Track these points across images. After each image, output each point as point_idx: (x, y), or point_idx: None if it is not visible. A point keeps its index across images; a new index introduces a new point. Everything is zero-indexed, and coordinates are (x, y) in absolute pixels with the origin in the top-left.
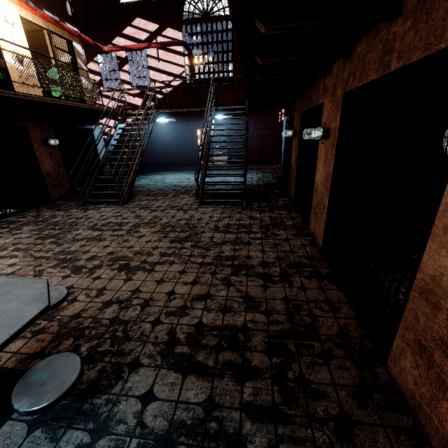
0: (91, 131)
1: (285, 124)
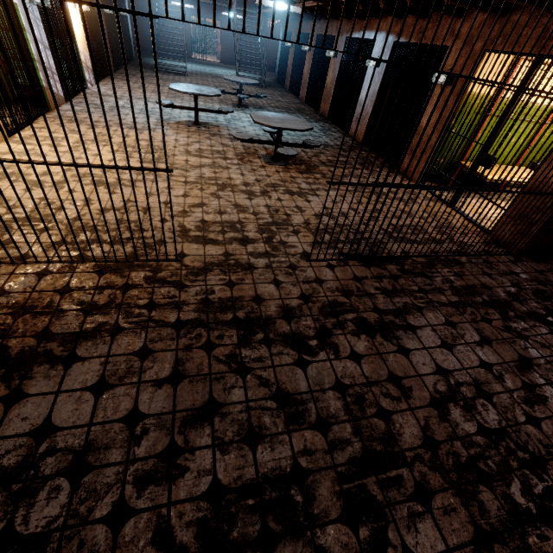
0: (123, 2)
1: (282, 35)
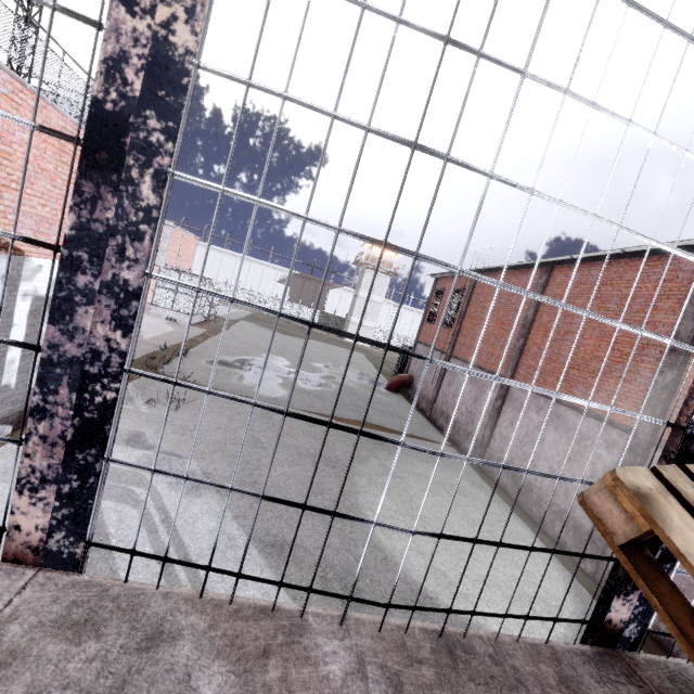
0: None
1: None
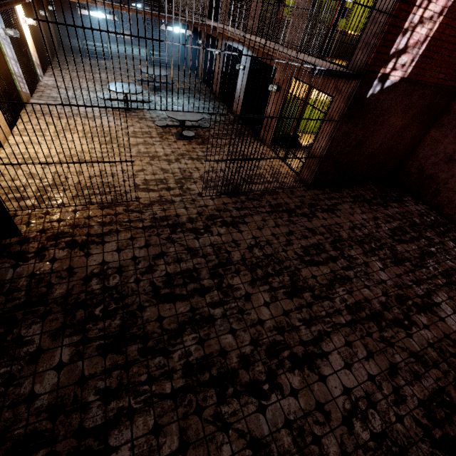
0: None
1: (182, 24)
